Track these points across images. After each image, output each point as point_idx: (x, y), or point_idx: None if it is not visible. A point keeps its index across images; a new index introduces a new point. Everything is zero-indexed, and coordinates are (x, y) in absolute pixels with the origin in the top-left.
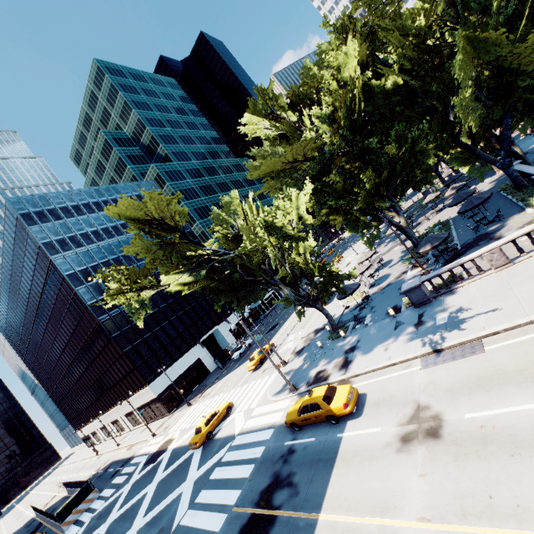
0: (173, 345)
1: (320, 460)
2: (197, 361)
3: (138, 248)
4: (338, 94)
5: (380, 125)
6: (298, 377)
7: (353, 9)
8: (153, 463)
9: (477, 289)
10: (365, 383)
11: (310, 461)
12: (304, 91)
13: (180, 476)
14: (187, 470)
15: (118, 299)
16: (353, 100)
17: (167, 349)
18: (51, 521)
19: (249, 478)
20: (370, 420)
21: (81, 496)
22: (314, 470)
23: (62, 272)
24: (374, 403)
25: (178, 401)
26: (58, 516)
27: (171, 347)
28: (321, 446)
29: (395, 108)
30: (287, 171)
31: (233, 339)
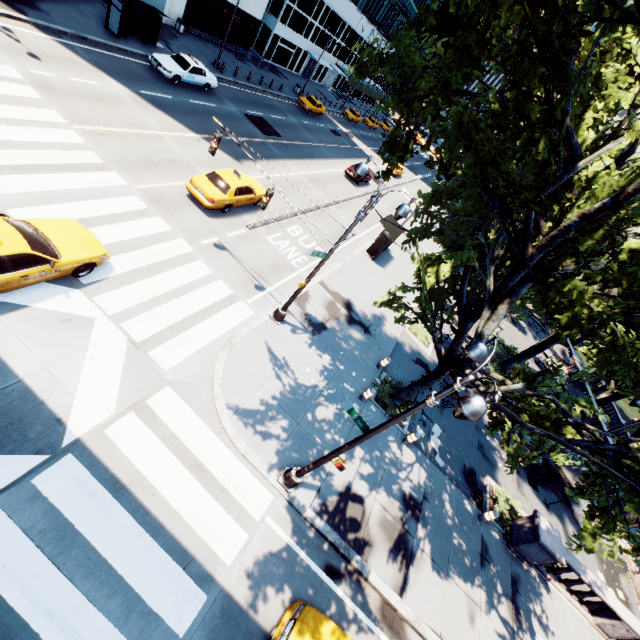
0: None
1: None
2: None
3: None
4: None
5: None
6: (302, 429)
7: None
8: None
9: (576, 633)
10: None
11: None
12: None
13: None
14: None
15: None
16: None
17: None
18: None
19: None
20: None
21: None
22: None
23: None
24: None
25: None
26: None
27: None
28: None
29: None
30: None
31: (180, 6)
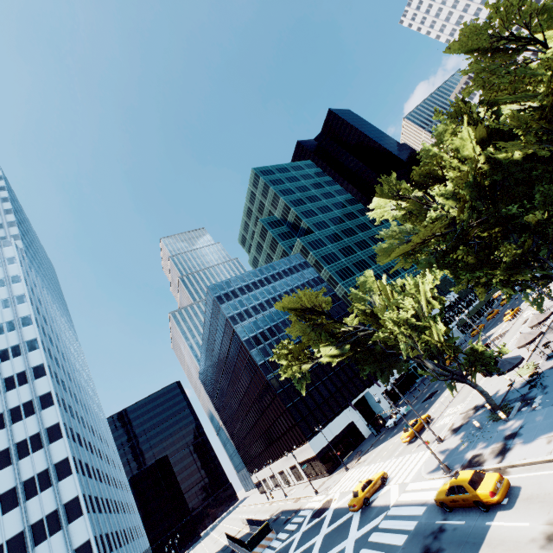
0: (326, 405)
1: (467, 543)
2: (350, 424)
3: (297, 332)
4: (458, 177)
5: (518, 188)
6: (453, 458)
7: (465, 95)
8: (317, 518)
9: None
10: (521, 475)
11: (458, 542)
12: (427, 170)
13: (342, 534)
14: (348, 529)
15: (286, 370)
16: (478, 173)
17: (321, 408)
18: (242, 548)
19: (403, 546)
20: (519, 514)
21: (263, 533)
22: (461, 550)
23: (241, 338)
24: (526, 498)
25: (336, 463)
26: (249, 544)
27: (325, 407)
28: (469, 530)
29: (531, 173)
30: (417, 248)
31: (386, 404)
